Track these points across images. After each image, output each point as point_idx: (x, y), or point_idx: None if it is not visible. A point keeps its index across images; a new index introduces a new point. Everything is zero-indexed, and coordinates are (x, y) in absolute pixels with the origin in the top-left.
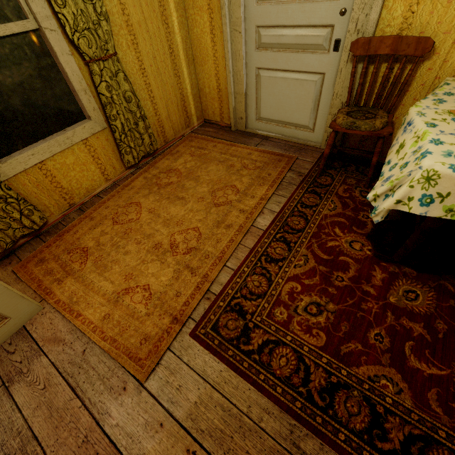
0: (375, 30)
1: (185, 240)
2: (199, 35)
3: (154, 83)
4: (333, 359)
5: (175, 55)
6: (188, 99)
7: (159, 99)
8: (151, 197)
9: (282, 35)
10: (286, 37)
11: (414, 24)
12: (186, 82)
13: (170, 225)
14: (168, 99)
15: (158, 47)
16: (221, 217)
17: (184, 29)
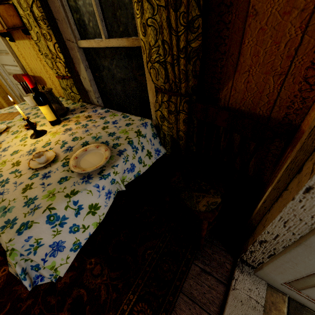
0: (26, 70)
1: None
2: None
3: None
4: None
5: None
6: None
7: None
8: None
9: (10, 69)
10: (12, 70)
11: (32, 68)
12: None
13: None
14: None
15: None
16: None
17: None
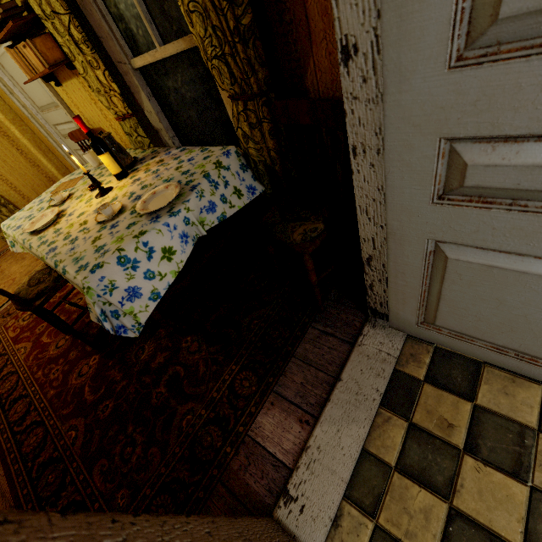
0: None
1: (3, 287)
2: (39, 134)
3: (12, 177)
4: (12, 342)
5: (26, 153)
6: (57, 178)
7: (23, 187)
8: (9, 261)
9: (64, 129)
10: (66, 130)
11: (88, 118)
12: (49, 167)
13: (4, 278)
14: (33, 185)
15: (5, 154)
16: (33, 268)
17: (28, 133)
